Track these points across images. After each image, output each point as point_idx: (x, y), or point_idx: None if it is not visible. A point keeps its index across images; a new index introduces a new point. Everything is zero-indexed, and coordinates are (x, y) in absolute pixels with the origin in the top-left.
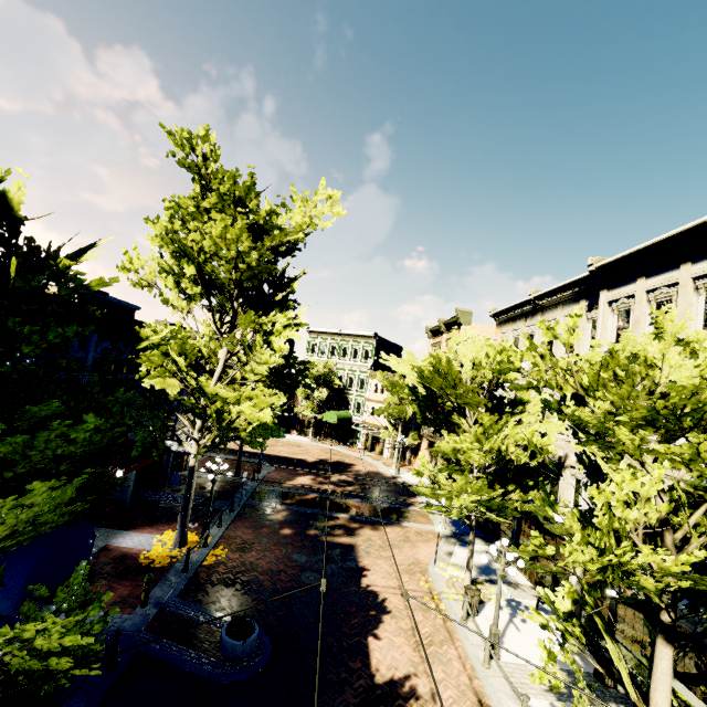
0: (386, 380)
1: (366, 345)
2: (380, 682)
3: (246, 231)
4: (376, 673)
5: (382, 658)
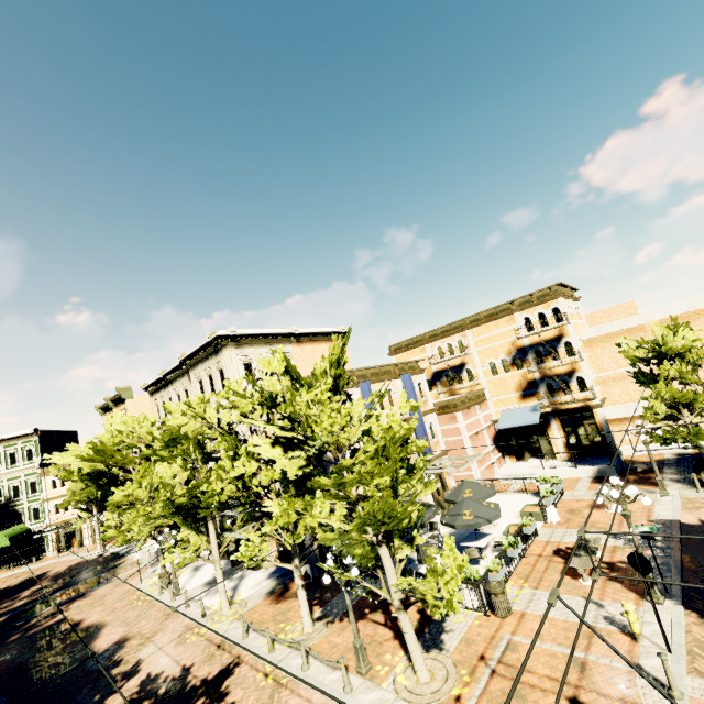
0: (63, 471)
1: (25, 445)
2: (103, 651)
3: None
4: (99, 651)
5: (103, 643)
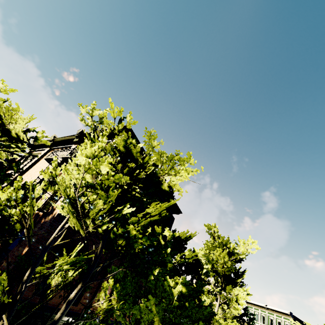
0: None
1: (285, 320)
2: None
3: (227, 254)
4: None
5: None
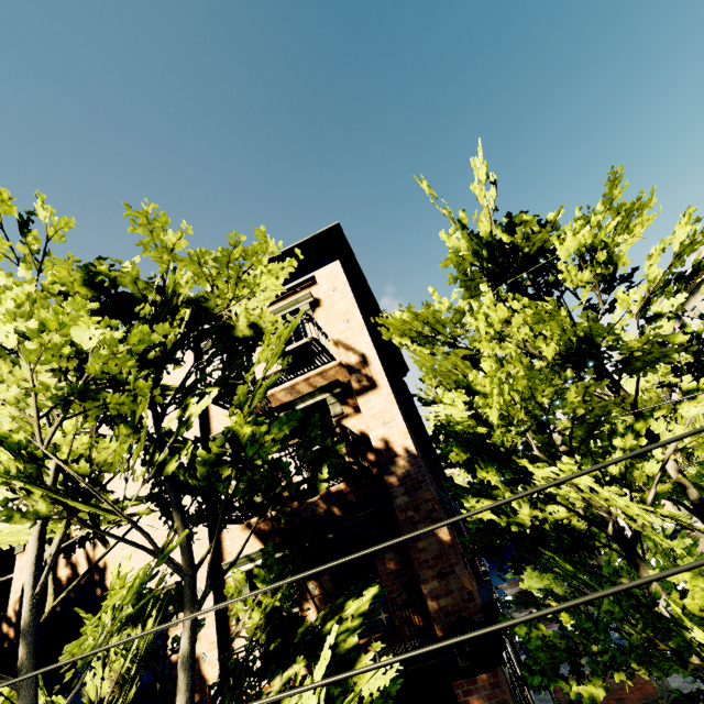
0: None
1: None
2: None
3: None
4: None
5: None
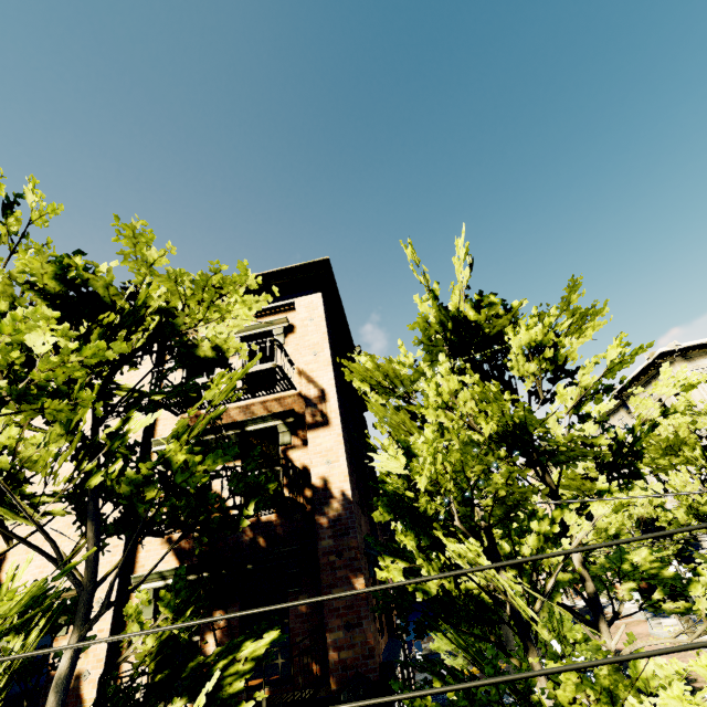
0: None
1: None
2: None
3: None
4: None
5: None
